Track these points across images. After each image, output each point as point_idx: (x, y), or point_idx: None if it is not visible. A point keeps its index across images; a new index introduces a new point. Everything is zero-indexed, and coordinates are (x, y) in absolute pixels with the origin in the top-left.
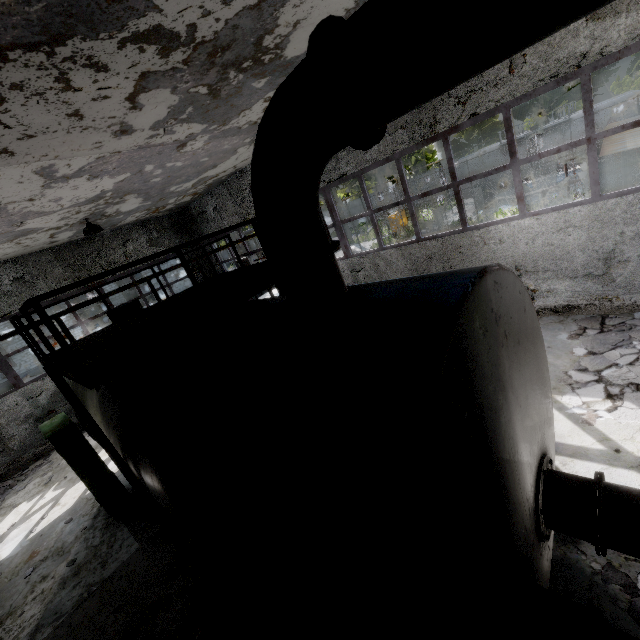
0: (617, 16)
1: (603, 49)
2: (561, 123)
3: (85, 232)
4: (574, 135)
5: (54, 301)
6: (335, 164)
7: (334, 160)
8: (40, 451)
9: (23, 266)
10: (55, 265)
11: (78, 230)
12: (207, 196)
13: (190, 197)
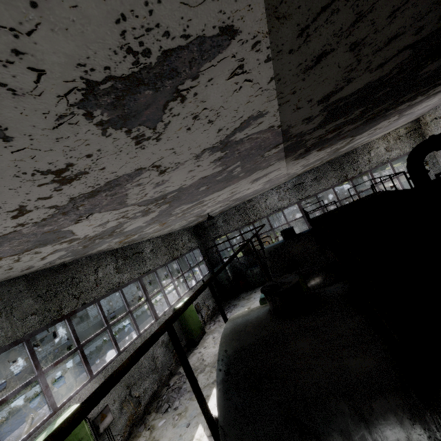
0: (393, 151)
1: (392, 157)
2: (324, 195)
3: (210, 218)
4: (331, 199)
5: (163, 265)
6: (304, 192)
7: (304, 191)
8: (169, 372)
9: (152, 244)
10: (162, 245)
11: (187, 223)
12: (220, 215)
13: (216, 214)
